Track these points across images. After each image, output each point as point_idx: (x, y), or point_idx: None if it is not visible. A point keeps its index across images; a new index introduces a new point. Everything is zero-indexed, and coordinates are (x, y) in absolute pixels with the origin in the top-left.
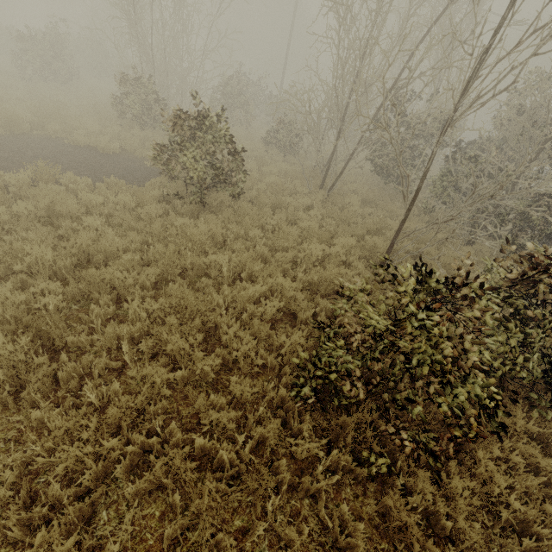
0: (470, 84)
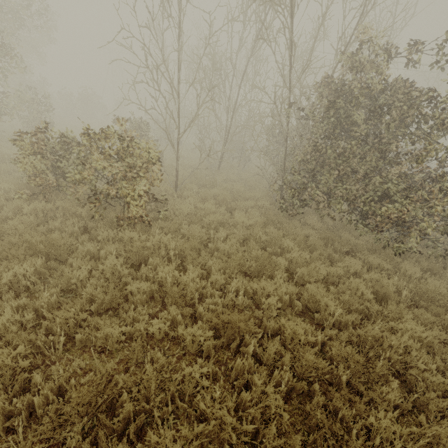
0: (179, 84)
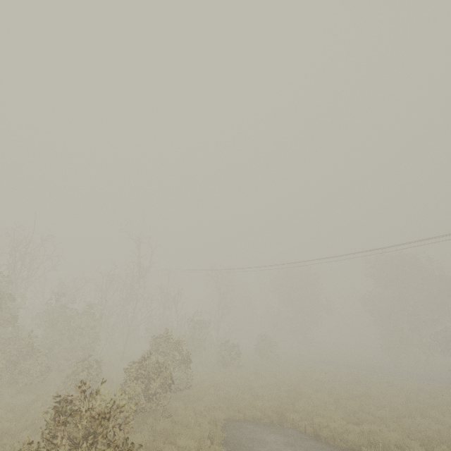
0: None
